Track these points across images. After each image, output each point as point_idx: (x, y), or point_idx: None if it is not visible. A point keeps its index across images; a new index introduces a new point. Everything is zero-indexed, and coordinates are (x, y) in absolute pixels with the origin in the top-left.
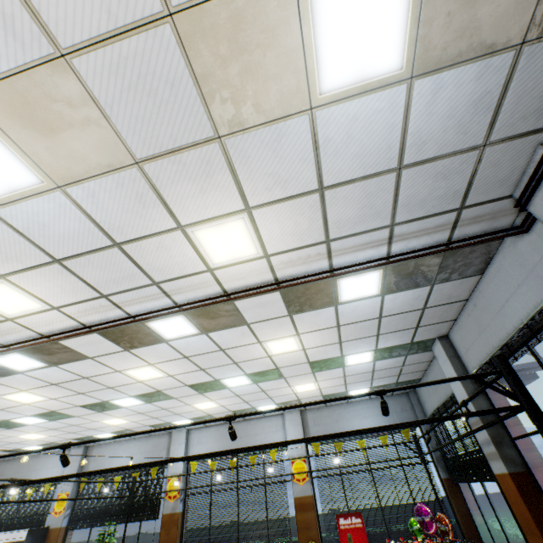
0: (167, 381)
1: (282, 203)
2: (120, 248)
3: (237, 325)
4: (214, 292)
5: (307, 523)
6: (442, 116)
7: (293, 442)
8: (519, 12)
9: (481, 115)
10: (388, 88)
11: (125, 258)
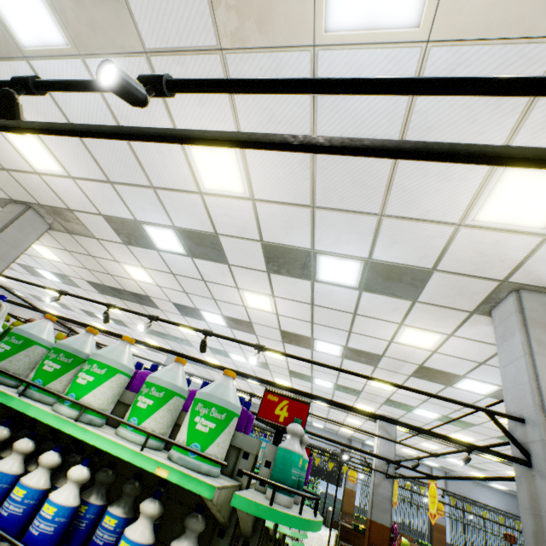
0: (427, 448)
1: None
2: None
3: None
4: None
5: (440, 539)
6: None
7: None
8: None
9: None
10: None
11: None
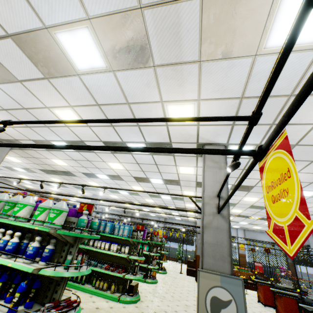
0: None
1: None
2: None
3: None
4: None
5: (243, 261)
6: None
7: None
8: None
9: None
10: None
11: None
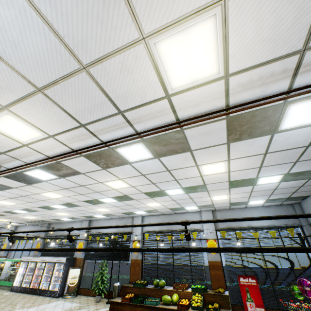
0: (130, 189)
1: None
2: (87, 72)
3: (183, 151)
4: (168, 121)
5: (217, 277)
6: None
7: (247, 250)
8: None
9: None
10: None
11: (93, 84)
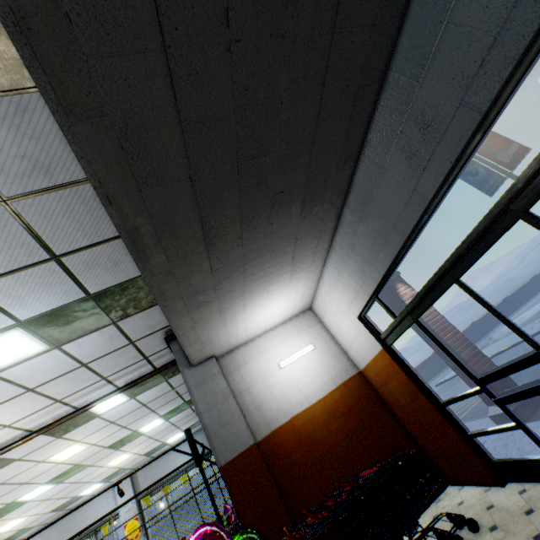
0: None
1: (0, 405)
2: None
3: (7, 464)
4: None
5: None
6: (93, 346)
7: None
8: (102, 319)
9: (118, 339)
10: (45, 353)
11: None
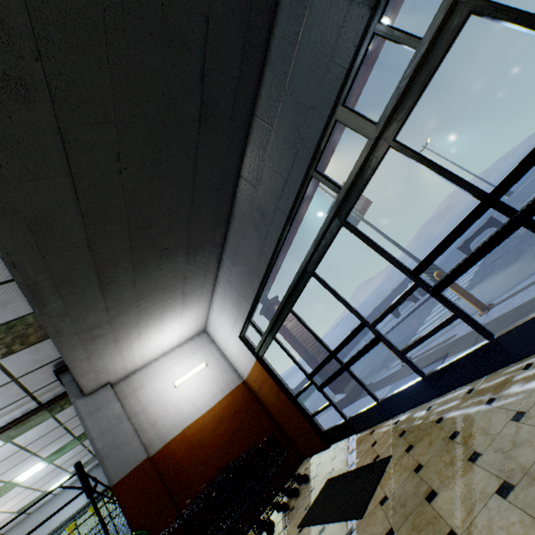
0: None
1: None
2: None
3: None
4: None
5: None
6: None
7: None
8: None
9: None
10: None
11: None
